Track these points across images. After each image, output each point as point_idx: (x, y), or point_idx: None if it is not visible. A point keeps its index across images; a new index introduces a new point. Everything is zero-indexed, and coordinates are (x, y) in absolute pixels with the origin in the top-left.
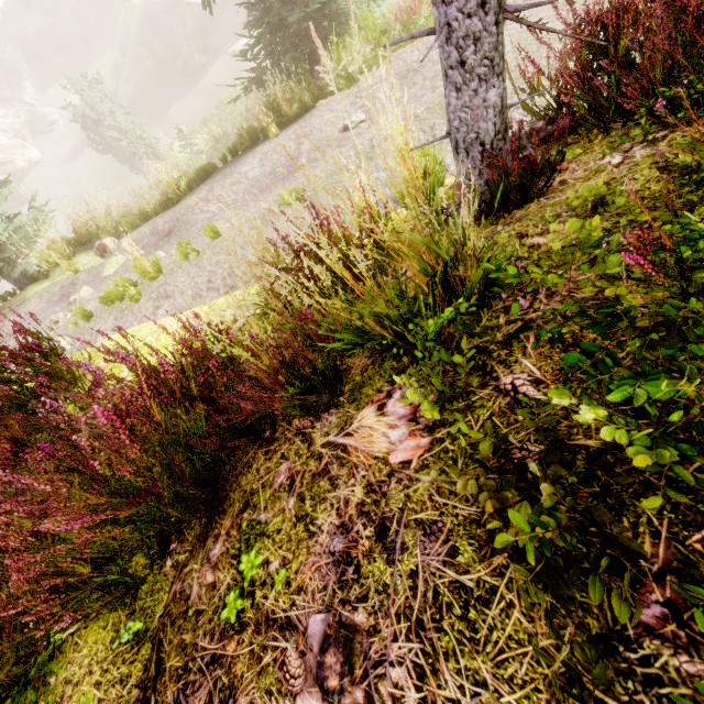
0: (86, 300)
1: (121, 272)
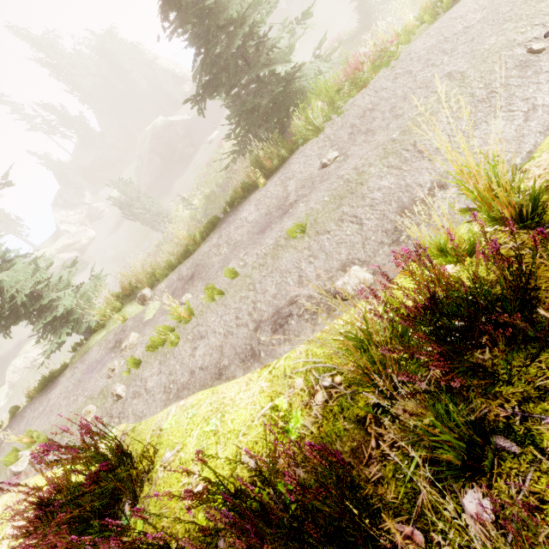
0: (134, 345)
1: (158, 315)
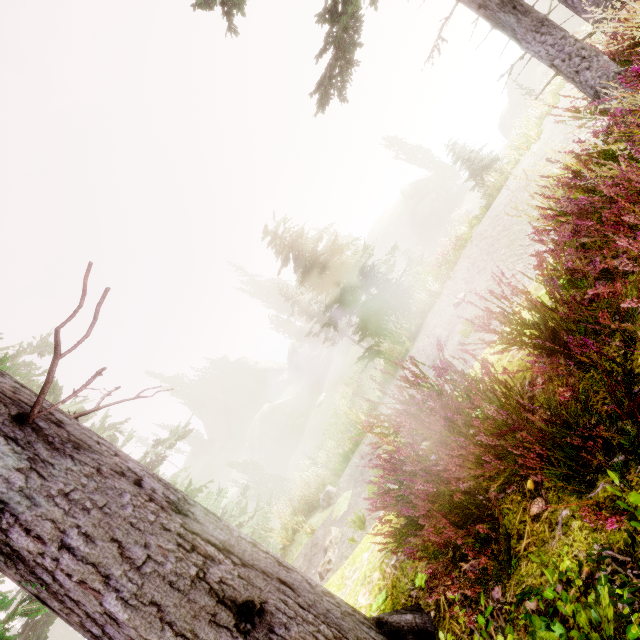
0: (339, 538)
1: (354, 500)
